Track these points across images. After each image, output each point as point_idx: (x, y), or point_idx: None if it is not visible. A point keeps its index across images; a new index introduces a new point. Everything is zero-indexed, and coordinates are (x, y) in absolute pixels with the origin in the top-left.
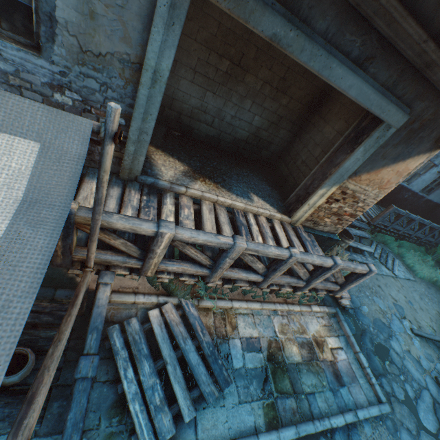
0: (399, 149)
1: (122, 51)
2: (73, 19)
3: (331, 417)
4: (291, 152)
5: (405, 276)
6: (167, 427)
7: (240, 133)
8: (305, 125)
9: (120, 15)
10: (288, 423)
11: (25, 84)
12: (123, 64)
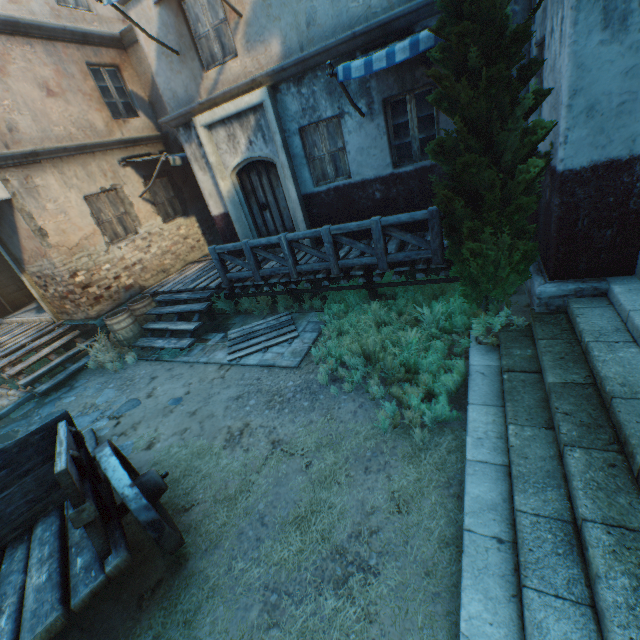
0: (7, 225)
1: None
2: None
3: None
4: None
5: (268, 361)
6: None
7: None
8: None
9: None
10: None
11: None
12: None
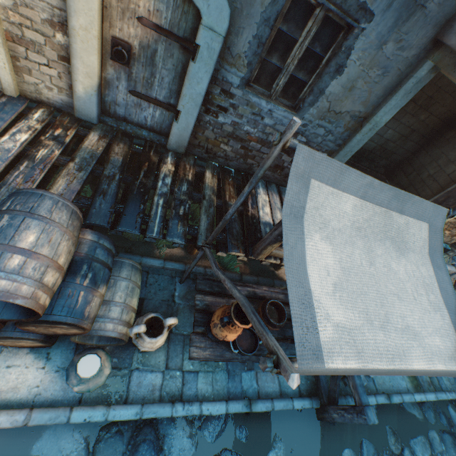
0: None
1: (356, 110)
2: (335, 91)
3: (455, 392)
4: (414, 163)
5: None
6: (362, 378)
7: (368, 144)
8: (435, 139)
9: (371, 87)
10: (426, 390)
11: (273, 132)
12: (351, 118)
